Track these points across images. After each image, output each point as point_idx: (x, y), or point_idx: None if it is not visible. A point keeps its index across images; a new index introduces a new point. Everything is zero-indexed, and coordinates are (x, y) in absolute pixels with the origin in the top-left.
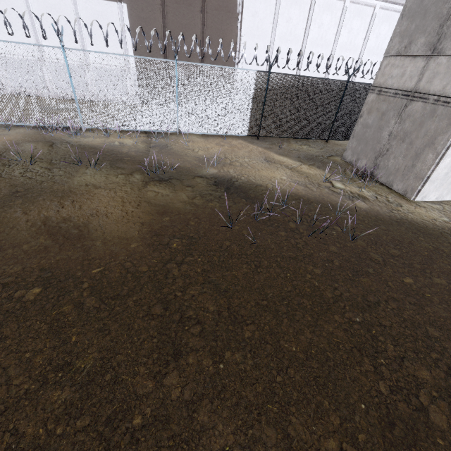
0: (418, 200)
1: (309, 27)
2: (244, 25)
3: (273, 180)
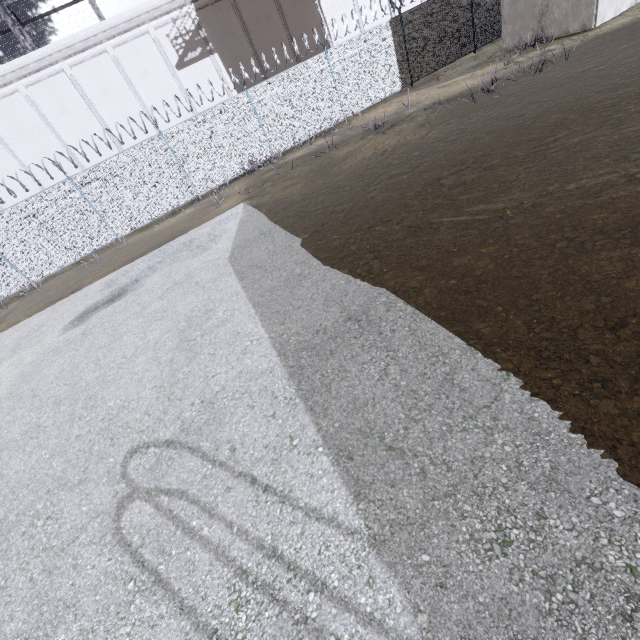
0: (599, 25)
1: None
2: (323, 6)
3: (465, 87)
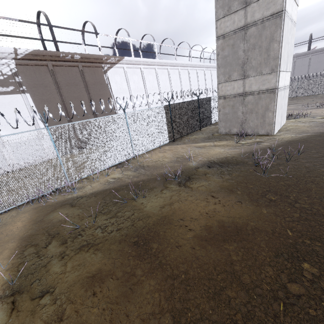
0: (274, 134)
1: (145, 83)
2: (112, 89)
3: (222, 153)
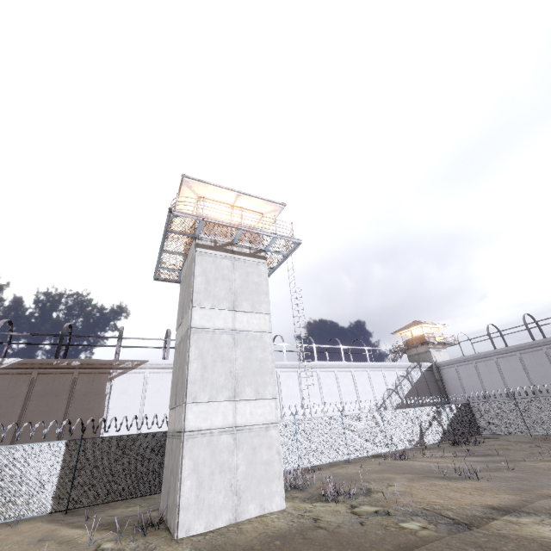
0: (184, 536)
1: None
2: (112, 401)
3: None
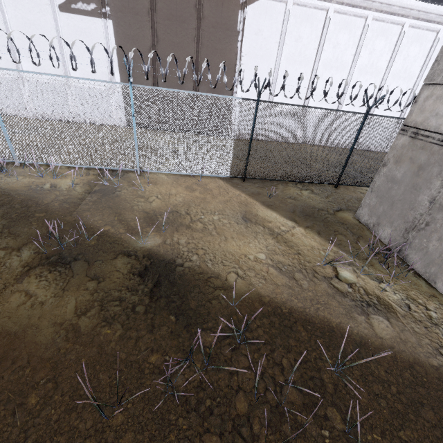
0: None
1: (321, 47)
2: (245, 44)
3: (242, 262)
